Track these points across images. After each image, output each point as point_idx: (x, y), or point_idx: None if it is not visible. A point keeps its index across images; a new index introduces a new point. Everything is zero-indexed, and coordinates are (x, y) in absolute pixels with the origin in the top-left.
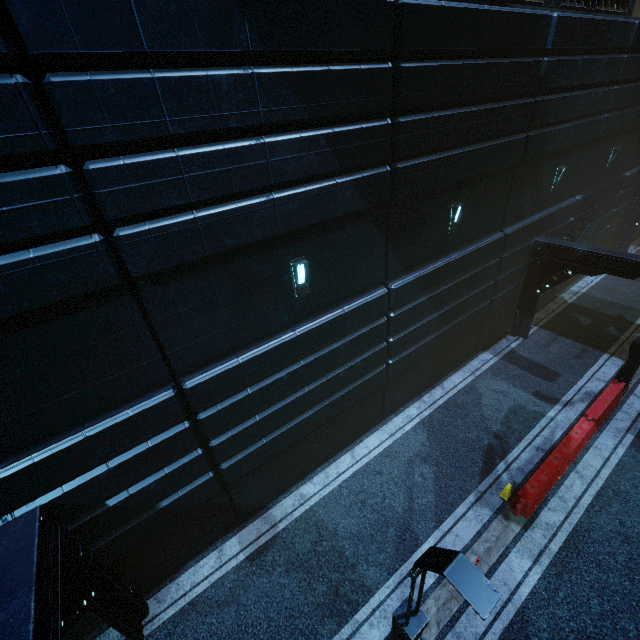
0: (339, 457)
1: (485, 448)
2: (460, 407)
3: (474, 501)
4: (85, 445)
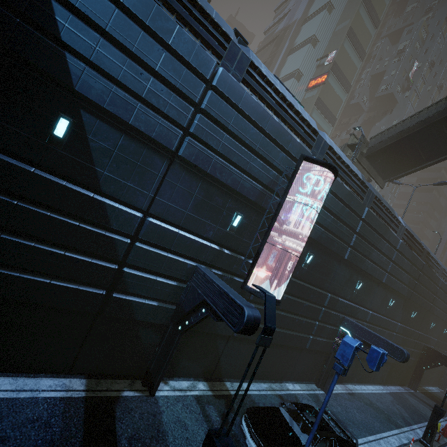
0: (361, 384)
1: (420, 414)
2: (401, 397)
3: (425, 425)
4: (359, 310)
